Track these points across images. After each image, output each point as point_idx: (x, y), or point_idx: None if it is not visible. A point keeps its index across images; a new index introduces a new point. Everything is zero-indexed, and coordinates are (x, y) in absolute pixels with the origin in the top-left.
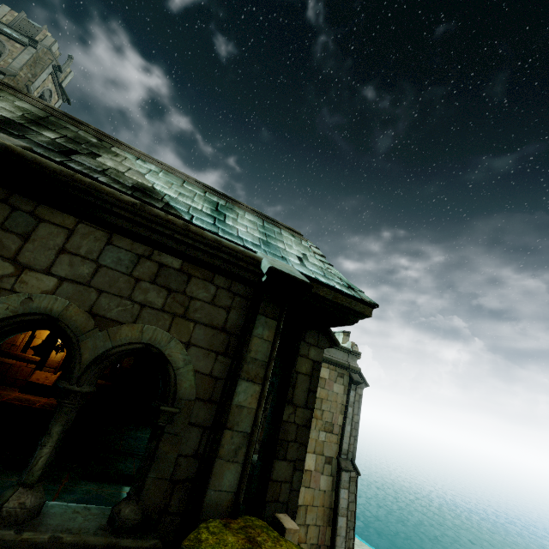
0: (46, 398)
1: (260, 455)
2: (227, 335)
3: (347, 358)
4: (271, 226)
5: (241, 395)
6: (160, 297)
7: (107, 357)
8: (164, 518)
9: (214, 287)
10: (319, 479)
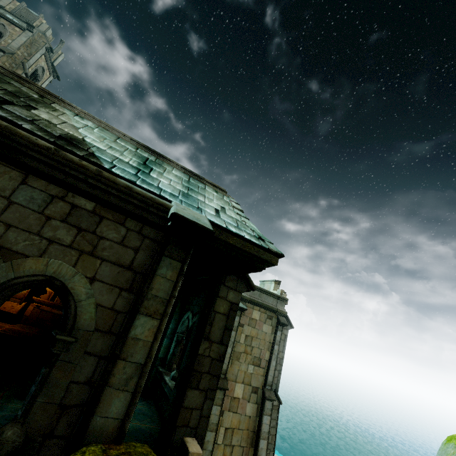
0: (10, 324)
1: (176, 383)
2: (133, 273)
3: (276, 303)
4: (196, 181)
5: (138, 328)
6: (70, 234)
7: (8, 286)
8: (48, 441)
9: (125, 229)
10: (246, 406)
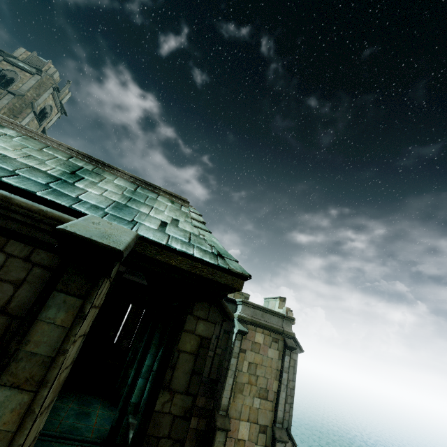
0: None
1: None
2: (7, 319)
3: (282, 324)
4: (146, 191)
5: None
6: None
7: None
8: None
9: (4, 256)
10: None
